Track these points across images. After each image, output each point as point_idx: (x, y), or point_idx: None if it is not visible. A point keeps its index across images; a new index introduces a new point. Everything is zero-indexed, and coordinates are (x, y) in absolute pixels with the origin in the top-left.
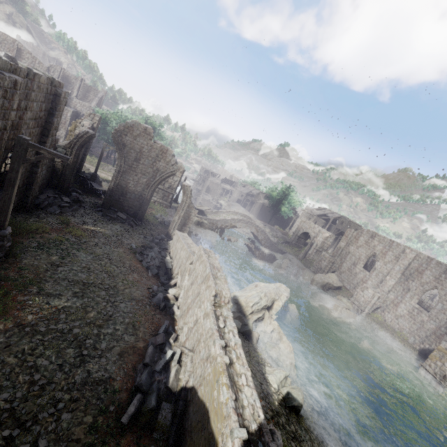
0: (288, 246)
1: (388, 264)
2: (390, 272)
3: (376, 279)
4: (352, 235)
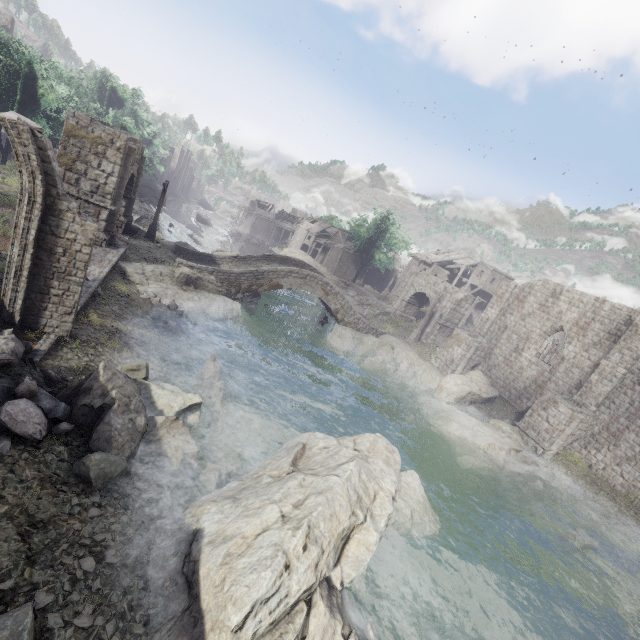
0: (389, 321)
1: (593, 349)
2: (597, 365)
3: (567, 379)
4: (511, 293)
